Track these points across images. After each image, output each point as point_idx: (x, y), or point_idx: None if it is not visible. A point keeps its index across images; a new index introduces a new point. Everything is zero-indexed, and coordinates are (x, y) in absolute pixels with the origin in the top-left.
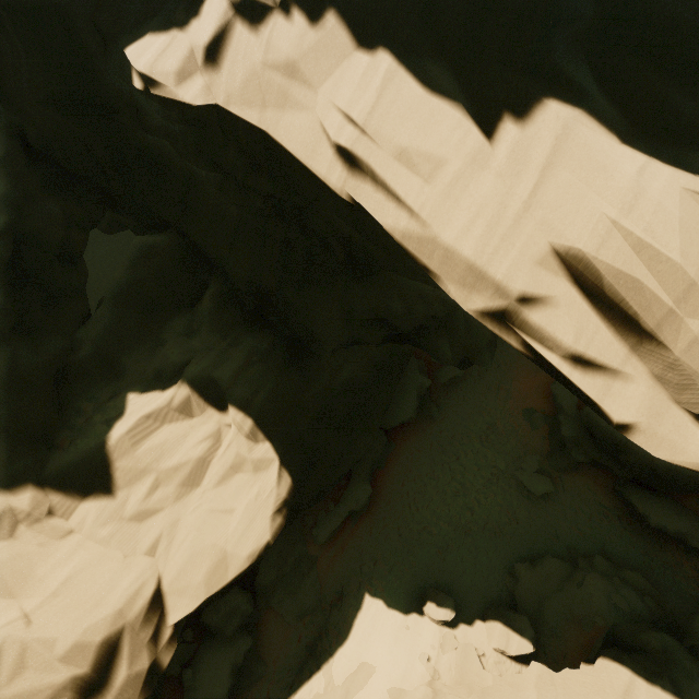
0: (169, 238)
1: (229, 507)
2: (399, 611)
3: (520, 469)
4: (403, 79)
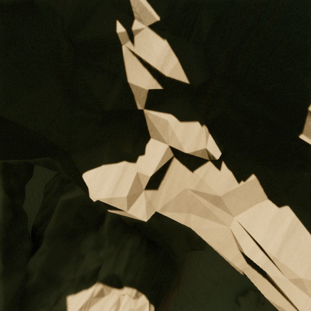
0: (80, 194)
1: None
2: None
3: None
4: (301, 231)
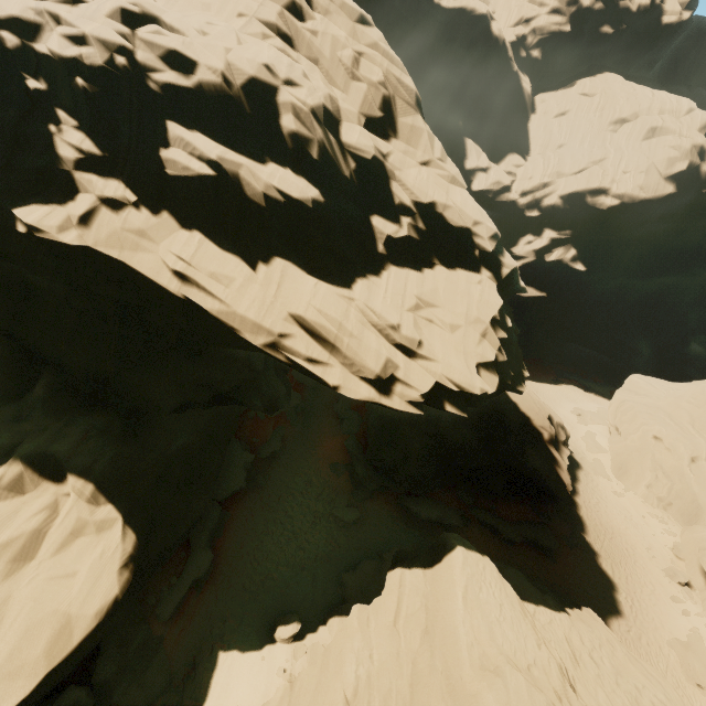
0: None
1: (72, 571)
2: (253, 650)
3: (335, 507)
4: (209, 244)
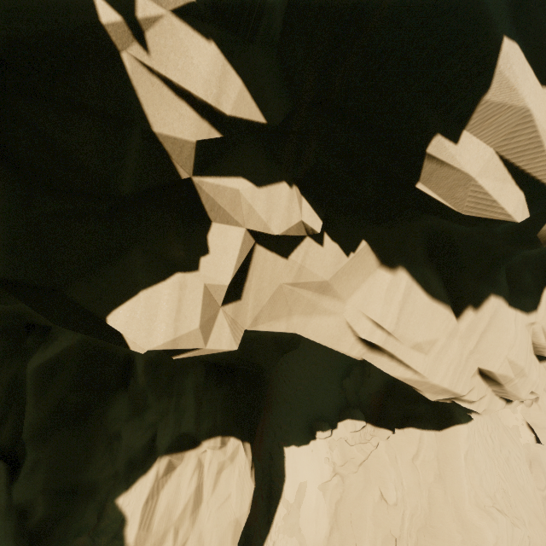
0: (70, 343)
1: (227, 495)
2: (304, 445)
3: None
4: (416, 292)
